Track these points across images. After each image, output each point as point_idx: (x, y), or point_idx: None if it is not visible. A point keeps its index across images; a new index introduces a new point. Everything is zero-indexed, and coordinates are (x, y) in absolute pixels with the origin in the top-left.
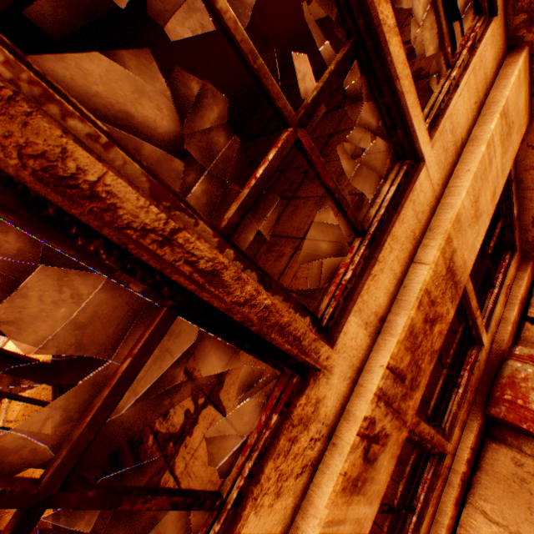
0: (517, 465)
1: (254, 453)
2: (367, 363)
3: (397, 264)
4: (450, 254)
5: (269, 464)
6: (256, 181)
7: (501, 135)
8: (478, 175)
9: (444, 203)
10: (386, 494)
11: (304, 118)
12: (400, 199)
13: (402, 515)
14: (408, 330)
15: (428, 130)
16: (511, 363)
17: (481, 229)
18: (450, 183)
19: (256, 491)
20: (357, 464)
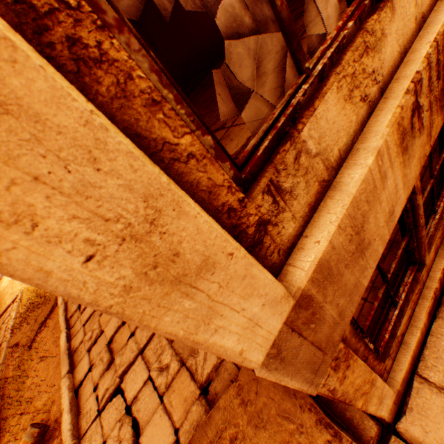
0: None
1: (333, 45)
2: (410, 50)
3: None
4: None
5: (347, 54)
6: None
7: None
8: None
9: None
10: (362, 313)
11: None
12: None
13: (383, 313)
14: None
15: None
16: None
17: None
18: None
19: (338, 70)
20: (407, 116)
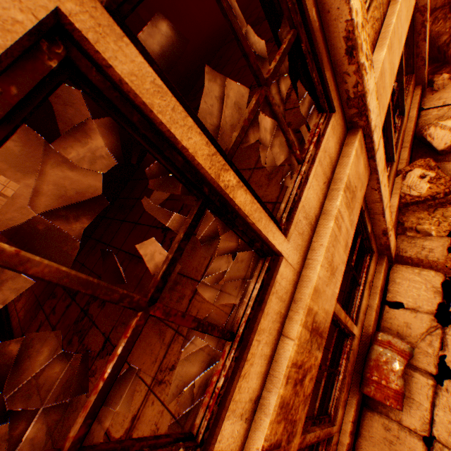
0: (386, 430)
1: None
2: (247, 443)
3: (267, 347)
4: (312, 318)
5: None
6: (105, 381)
7: (346, 203)
8: (330, 245)
9: (304, 275)
10: None
11: (155, 294)
12: (264, 295)
13: None
14: (279, 407)
15: (285, 223)
16: (376, 348)
17: (338, 277)
18: (309, 254)
19: None
20: None
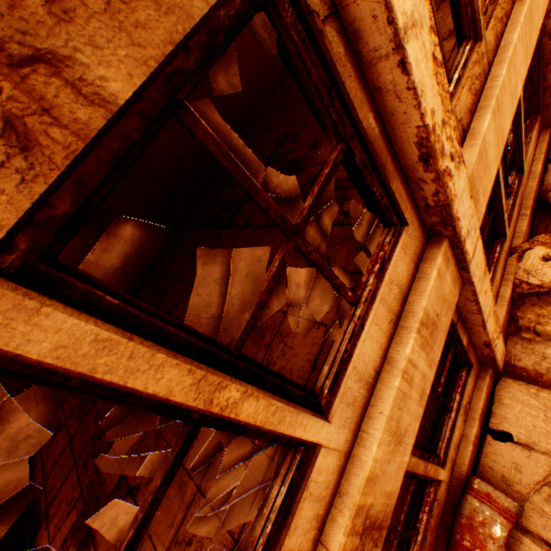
0: None
1: None
2: None
3: None
4: (364, 516)
5: None
6: None
7: (422, 342)
8: (394, 410)
9: (356, 454)
10: None
11: None
12: (293, 502)
13: None
14: None
15: (328, 393)
16: (470, 500)
17: (409, 440)
18: (364, 423)
19: None
20: None
